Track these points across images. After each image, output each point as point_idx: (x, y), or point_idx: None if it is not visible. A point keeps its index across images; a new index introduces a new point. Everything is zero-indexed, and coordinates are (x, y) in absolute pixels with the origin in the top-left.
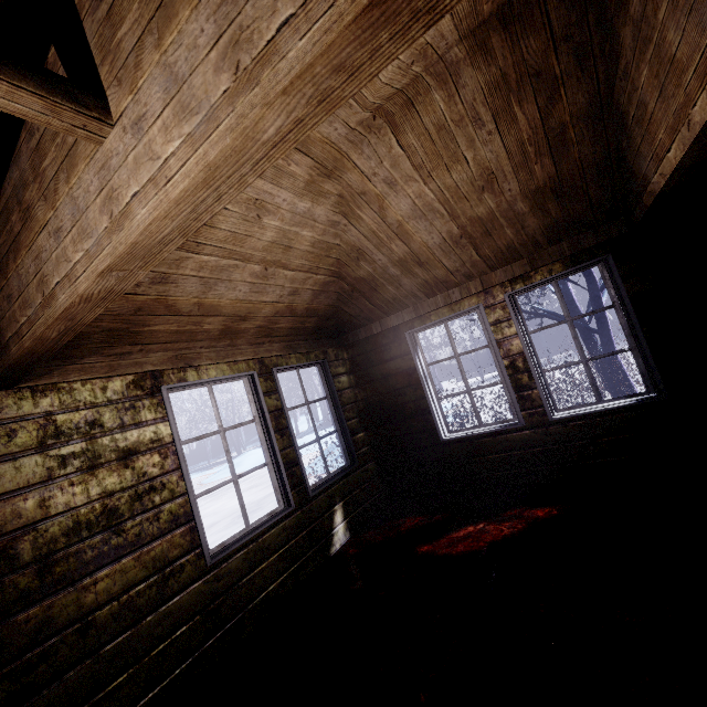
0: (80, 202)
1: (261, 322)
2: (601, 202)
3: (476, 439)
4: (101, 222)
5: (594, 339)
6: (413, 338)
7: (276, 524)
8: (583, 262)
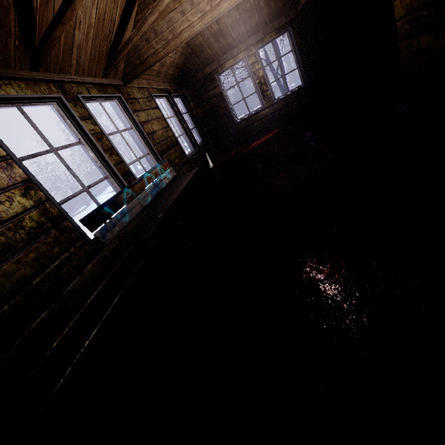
0: (195, 1)
1: (166, 68)
2: (288, 2)
3: (249, 118)
4: (206, 8)
5: (279, 80)
6: (218, 78)
7: (195, 153)
8: (282, 31)
